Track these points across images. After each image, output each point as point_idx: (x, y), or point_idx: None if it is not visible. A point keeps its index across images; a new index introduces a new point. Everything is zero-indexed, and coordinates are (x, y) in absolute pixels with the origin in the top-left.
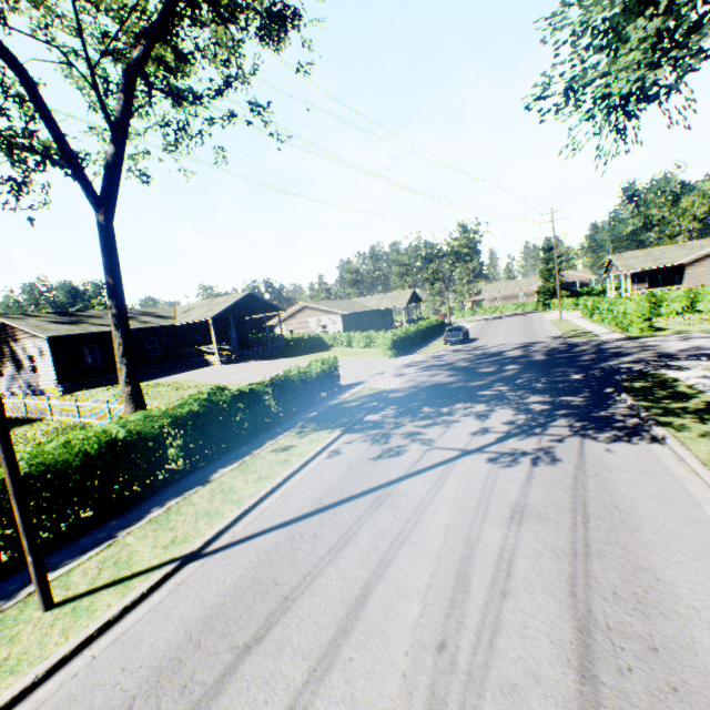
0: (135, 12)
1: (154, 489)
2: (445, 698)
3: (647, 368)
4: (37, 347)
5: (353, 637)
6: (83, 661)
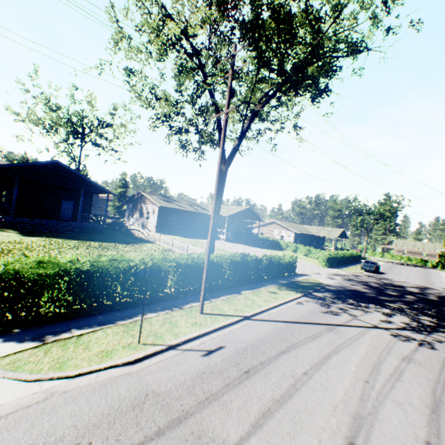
0: (257, 85)
1: (216, 288)
2: (369, 393)
3: None
4: (152, 209)
5: (326, 365)
6: (221, 333)
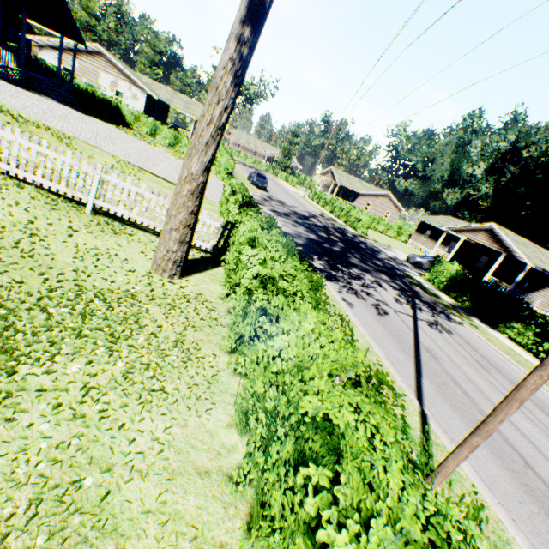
0: None
1: None
2: None
3: (400, 269)
4: None
5: (536, 445)
6: (502, 510)
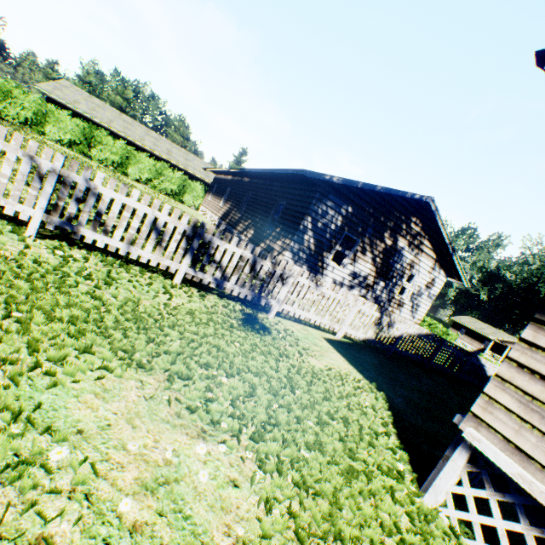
0: None
1: None
2: None
3: None
4: (429, 275)
5: None
6: None
